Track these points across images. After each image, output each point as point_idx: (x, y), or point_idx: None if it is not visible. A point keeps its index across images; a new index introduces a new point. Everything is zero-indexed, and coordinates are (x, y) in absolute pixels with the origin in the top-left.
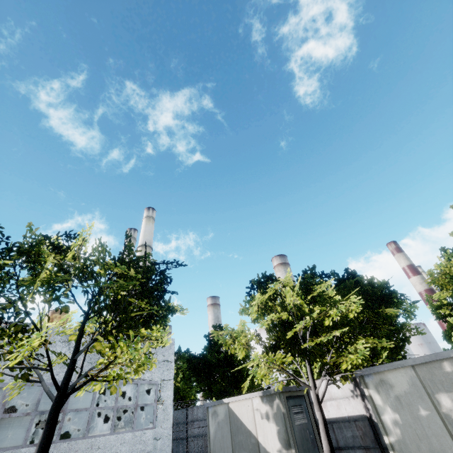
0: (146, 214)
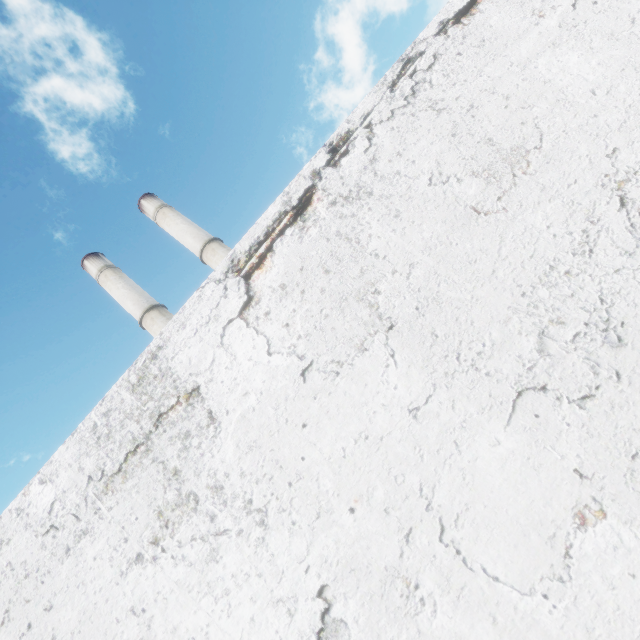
0: (160, 202)
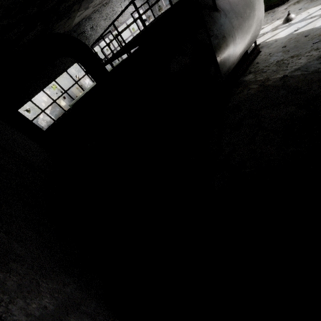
0: None
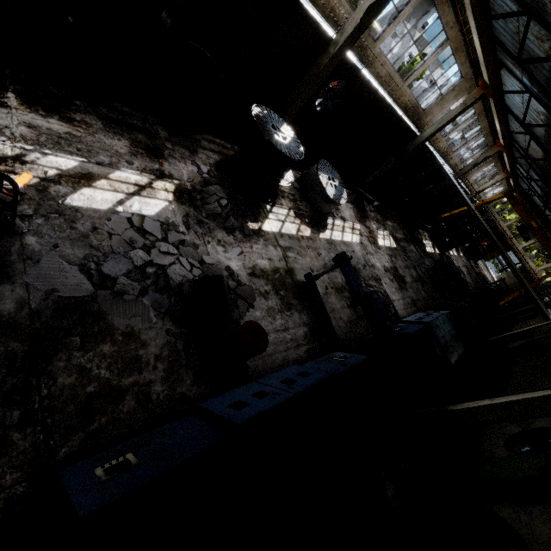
0: None
